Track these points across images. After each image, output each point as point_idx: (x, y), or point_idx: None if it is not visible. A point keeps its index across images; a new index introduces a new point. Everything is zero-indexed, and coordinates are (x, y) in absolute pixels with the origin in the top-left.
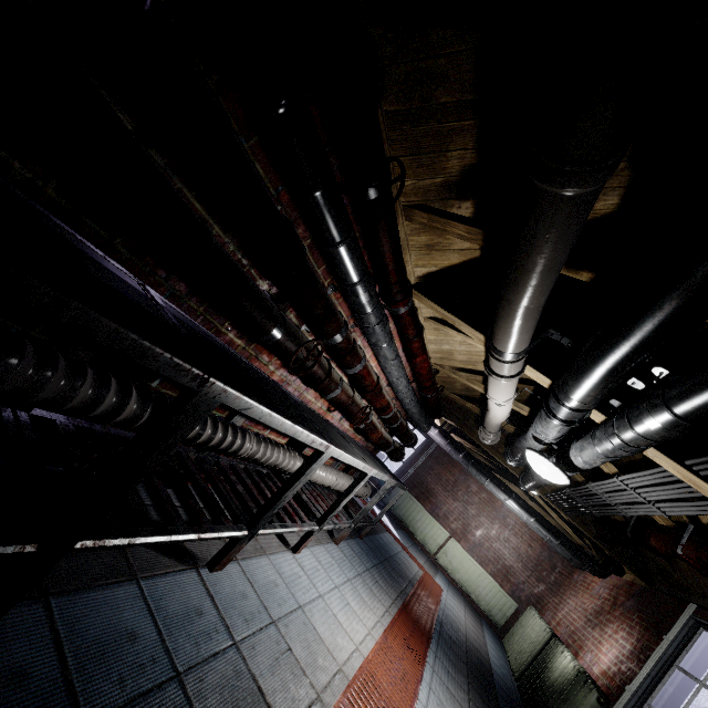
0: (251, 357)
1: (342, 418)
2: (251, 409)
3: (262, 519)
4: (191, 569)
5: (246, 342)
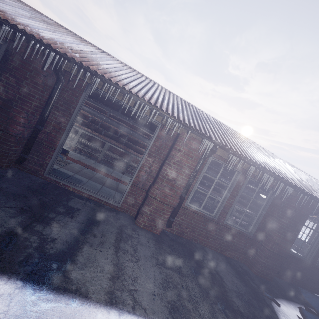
0: (207, 189)
1: None
2: (202, 189)
3: (212, 207)
4: None
5: (205, 187)
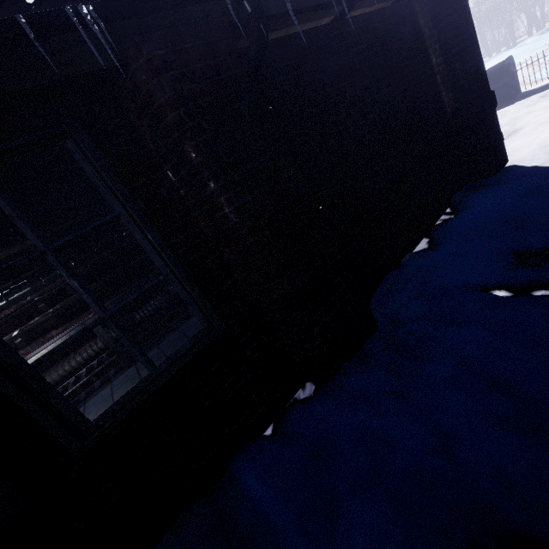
0: None
1: (32, 345)
2: None
3: None
4: None
5: None
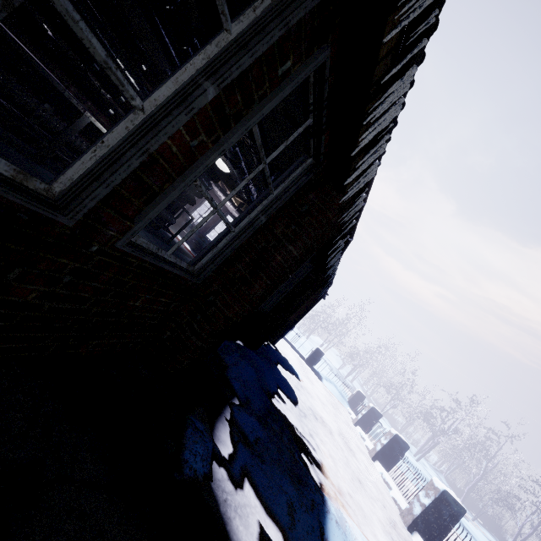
0: (48, 69)
1: None
2: (16, 45)
3: (56, 141)
4: (21, 154)
5: (41, 56)
